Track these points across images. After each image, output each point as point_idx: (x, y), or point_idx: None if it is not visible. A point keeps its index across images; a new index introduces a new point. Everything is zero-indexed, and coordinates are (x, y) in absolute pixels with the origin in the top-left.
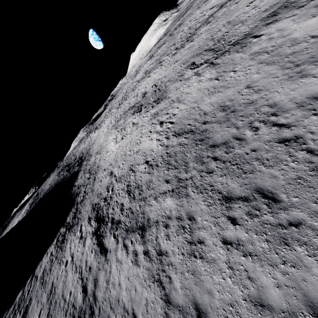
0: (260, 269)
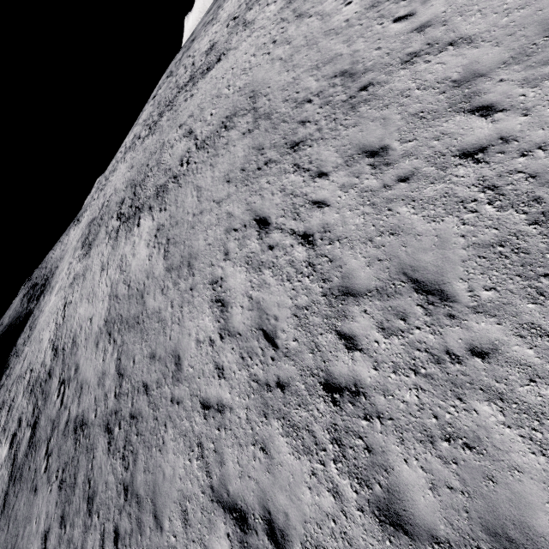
0: None
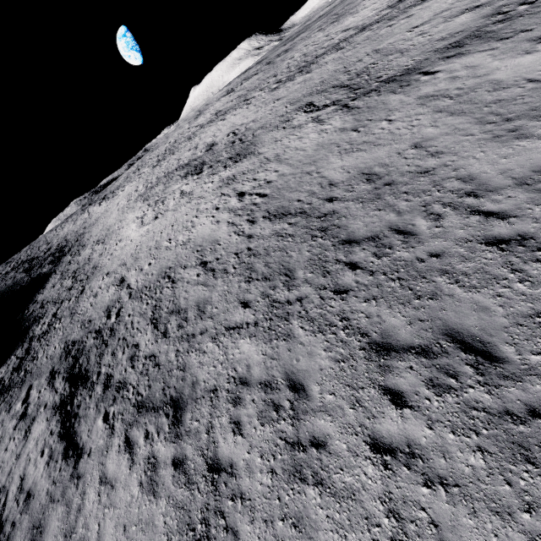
0: (469, 521)
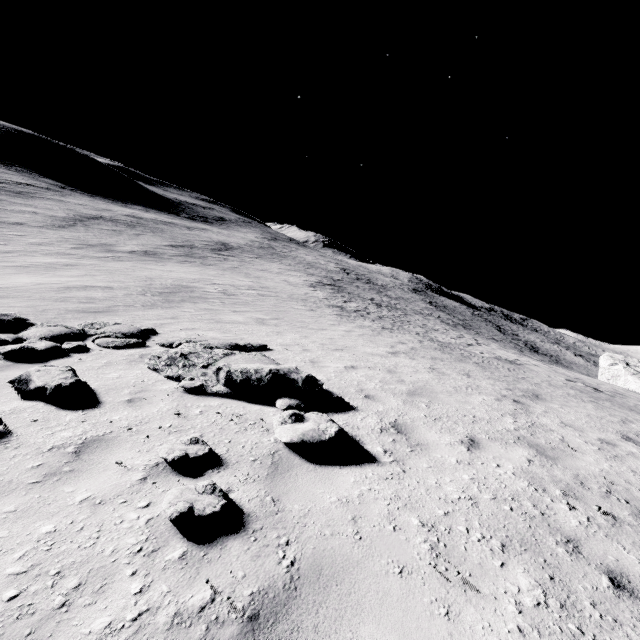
0: None
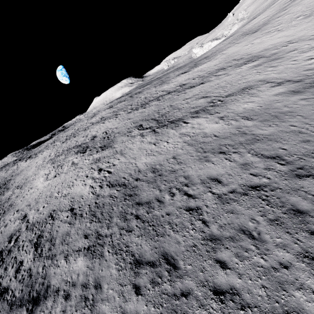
0: None
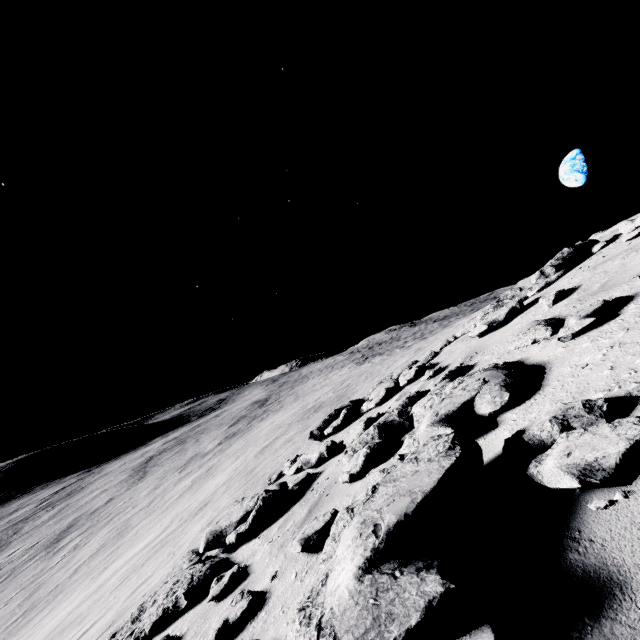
0: None
